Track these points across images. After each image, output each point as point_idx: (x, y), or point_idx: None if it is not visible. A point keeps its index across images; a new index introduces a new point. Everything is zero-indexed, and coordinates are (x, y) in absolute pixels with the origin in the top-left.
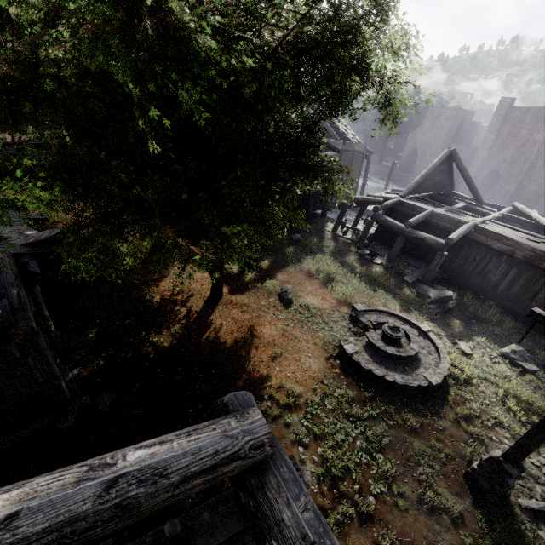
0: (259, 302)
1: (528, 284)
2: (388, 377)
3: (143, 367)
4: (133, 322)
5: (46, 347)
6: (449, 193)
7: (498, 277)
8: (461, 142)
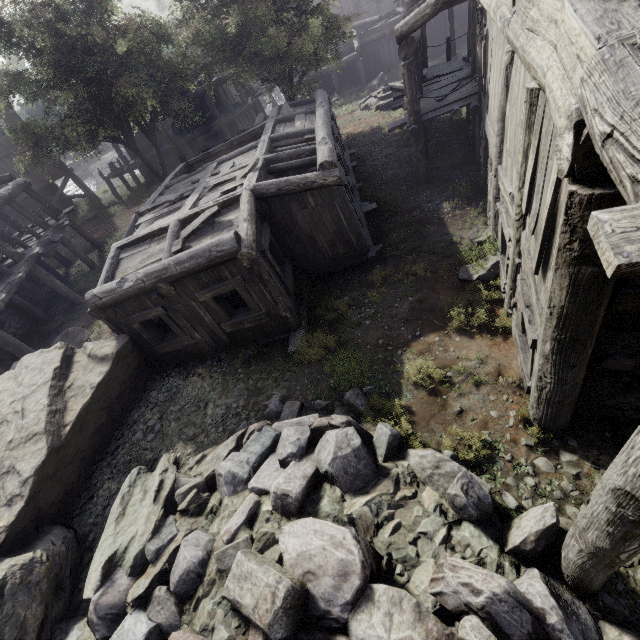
0: None
1: None
2: None
3: None
4: None
5: None
6: None
7: (388, 54)
8: None
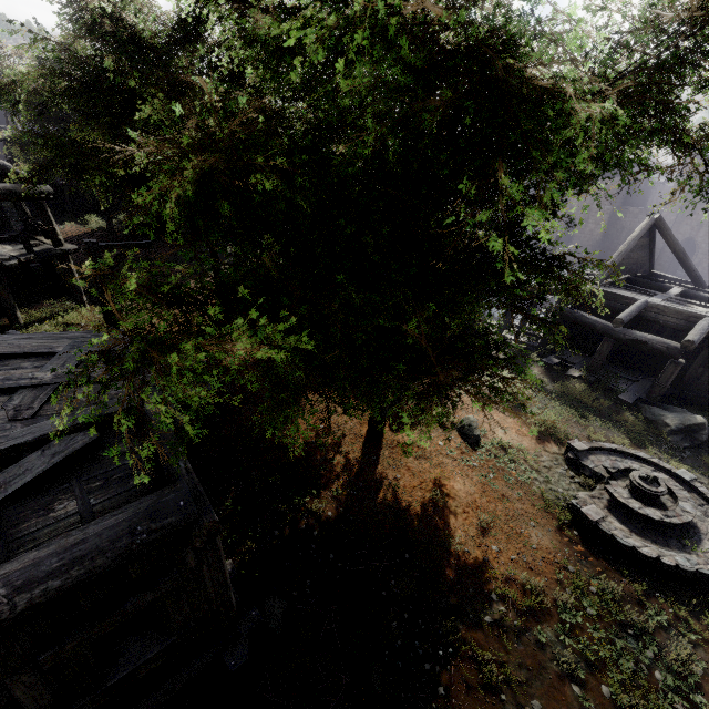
0: (435, 442)
1: None
2: (666, 559)
3: (309, 552)
4: (278, 480)
5: (221, 546)
6: (646, 274)
7: None
8: (634, 204)
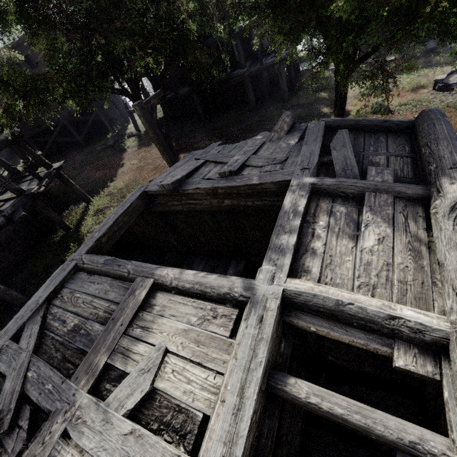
0: None
1: None
2: None
3: None
4: None
5: None
6: None
7: None
8: None
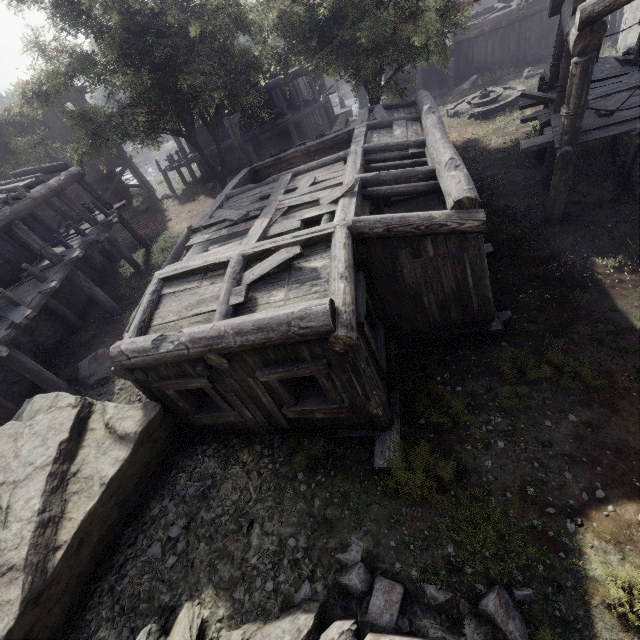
0: None
1: (501, 44)
2: (507, 101)
3: None
4: None
5: None
6: None
7: (484, 55)
8: None
